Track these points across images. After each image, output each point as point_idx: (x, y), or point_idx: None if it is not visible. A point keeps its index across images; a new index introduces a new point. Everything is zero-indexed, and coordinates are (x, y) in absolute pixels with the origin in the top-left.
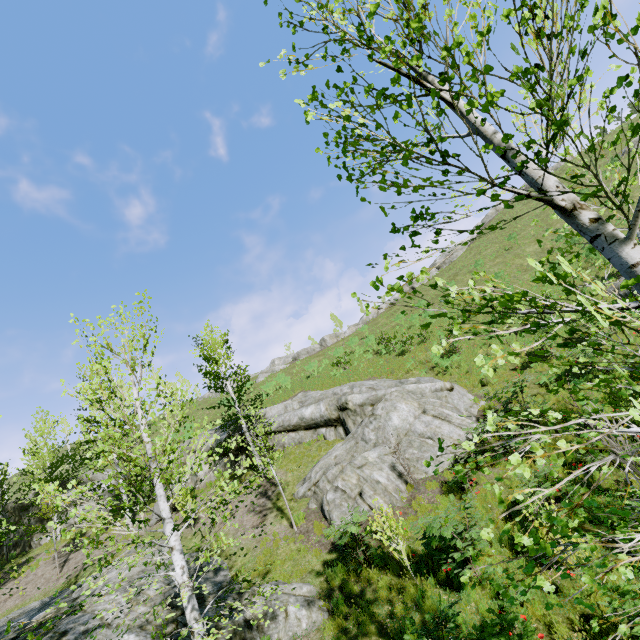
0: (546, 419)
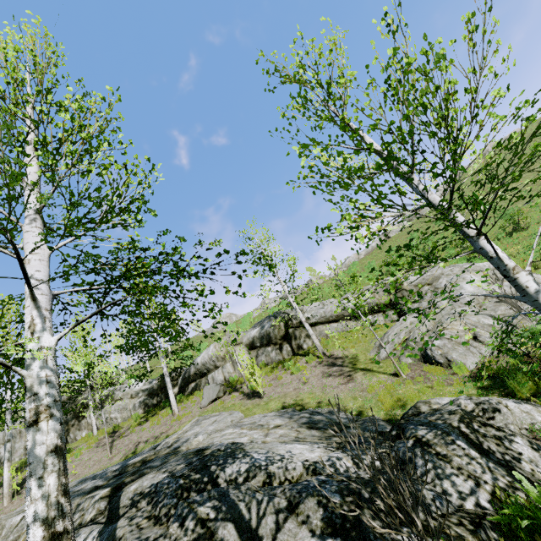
0: None
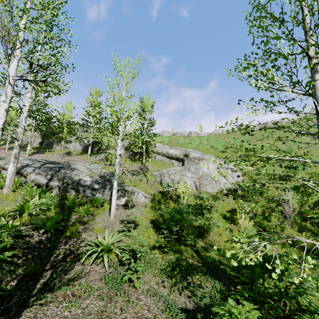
0: (267, 196)
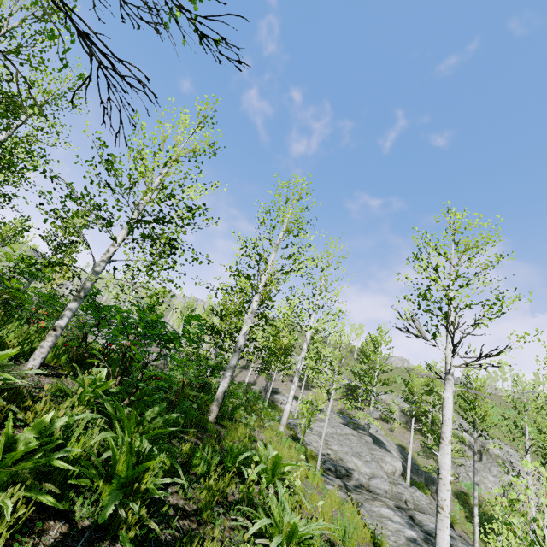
0: None
